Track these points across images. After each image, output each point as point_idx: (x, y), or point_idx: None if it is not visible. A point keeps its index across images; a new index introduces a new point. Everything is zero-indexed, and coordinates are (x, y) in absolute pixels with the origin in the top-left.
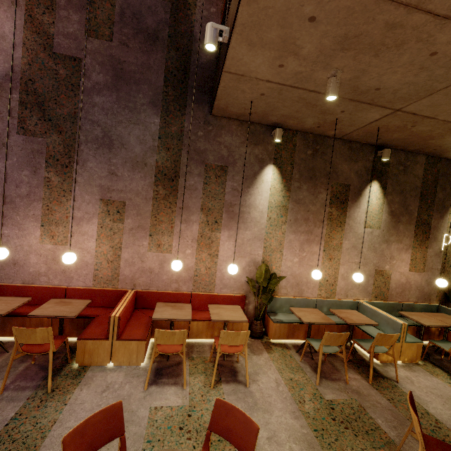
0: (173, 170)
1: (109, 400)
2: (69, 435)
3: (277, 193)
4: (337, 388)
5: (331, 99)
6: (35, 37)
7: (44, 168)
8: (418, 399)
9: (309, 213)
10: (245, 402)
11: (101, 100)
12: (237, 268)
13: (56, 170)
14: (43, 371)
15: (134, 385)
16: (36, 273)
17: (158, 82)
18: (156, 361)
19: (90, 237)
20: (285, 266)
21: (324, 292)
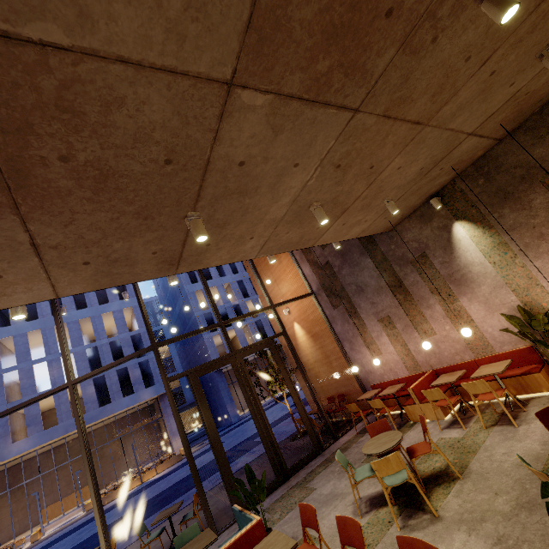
0: (396, 280)
1: (420, 435)
2: (367, 426)
3: (481, 238)
4: None
5: (397, 211)
6: (314, 267)
7: (350, 319)
8: None
9: (537, 228)
10: (504, 436)
11: (344, 272)
12: (467, 330)
13: (353, 317)
14: (397, 425)
15: (436, 429)
16: (381, 374)
17: (356, 241)
18: (455, 417)
19: (388, 344)
20: None
21: None
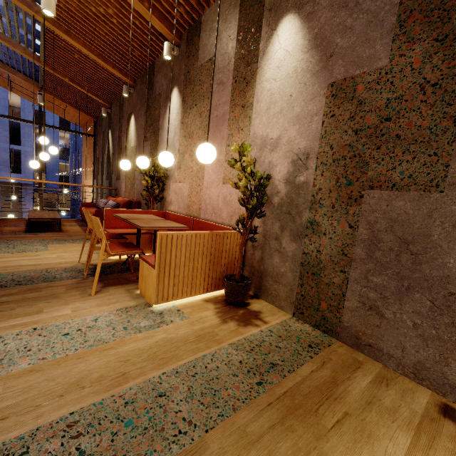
0: None
1: None
2: None
3: None
4: None
5: None
6: None
7: None
8: None
9: None
10: None
11: None
12: None
13: None
14: None
15: None
16: None
17: None
18: None
19: None
20: None
21: None
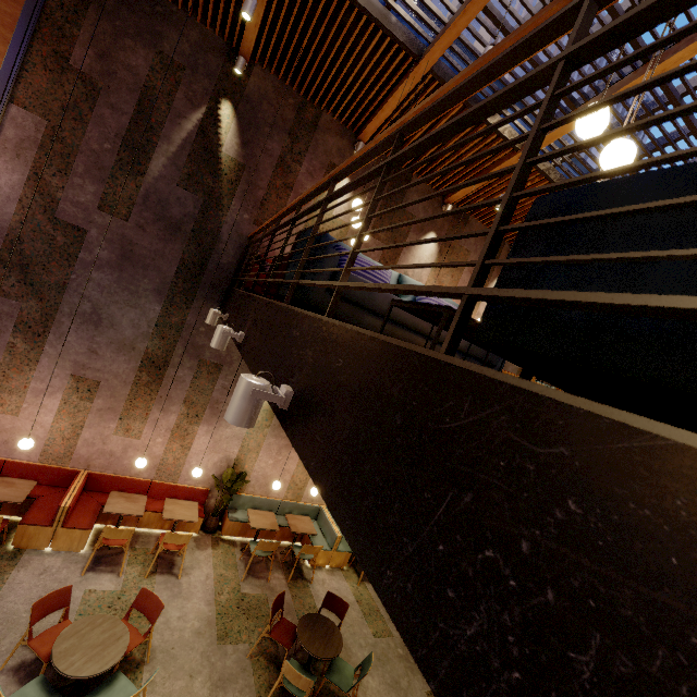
0: (163, 359)
1: (47, 582)
2: (37, 603)
3: None
4: (257, 585)
5: None
6: (37, 197)
7: (10, 333)
8: (317, 597)
9: None
10: (172, 591)
11: (99, 276)
12: (202, 472)
13: (26, 337)
14: None
15: (72, 570)
16: None
17: (170, 271)
18: (97, 549)
19: (49, 411)
20: (259, 466)
21: (291, 494)
